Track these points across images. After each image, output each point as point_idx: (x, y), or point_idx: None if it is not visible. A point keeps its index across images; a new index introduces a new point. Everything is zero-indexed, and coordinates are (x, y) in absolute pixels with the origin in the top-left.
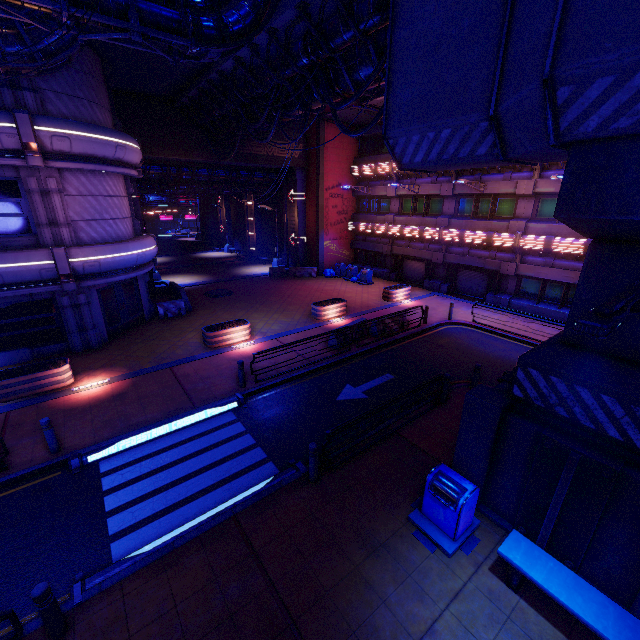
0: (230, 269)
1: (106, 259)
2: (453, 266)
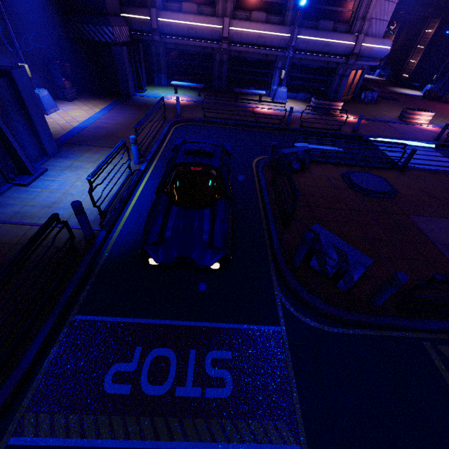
0: (386, 87)
1: (375, 48)
2: None
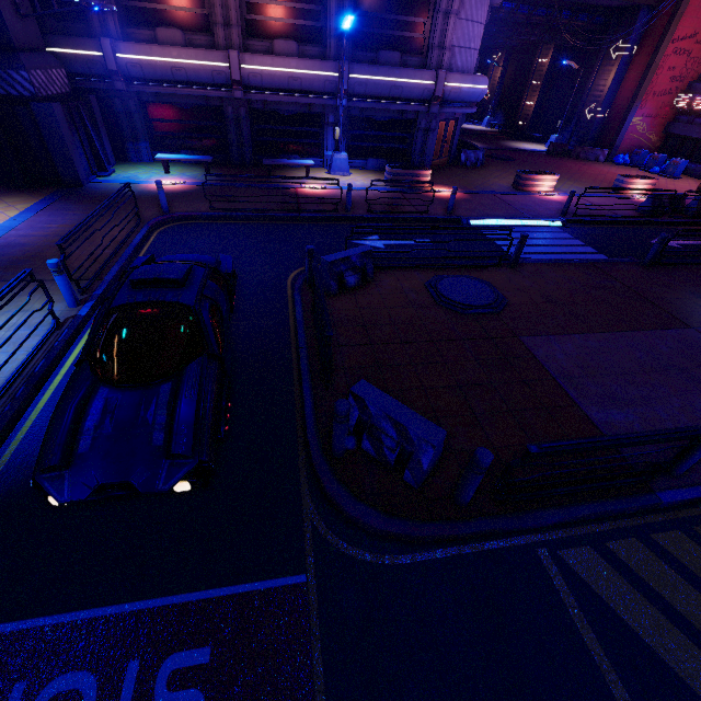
0: (498, 141)
1: (465, 88)
2: None
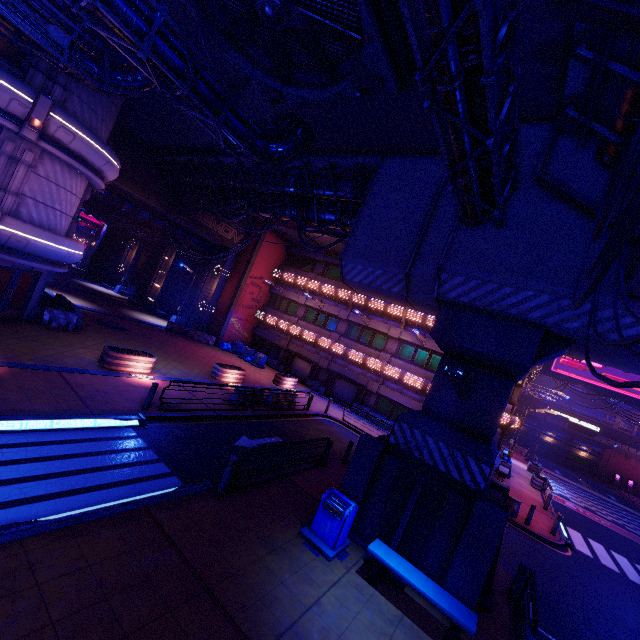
0: (122, 308)
1: (37, 242)
2: (334, 373)
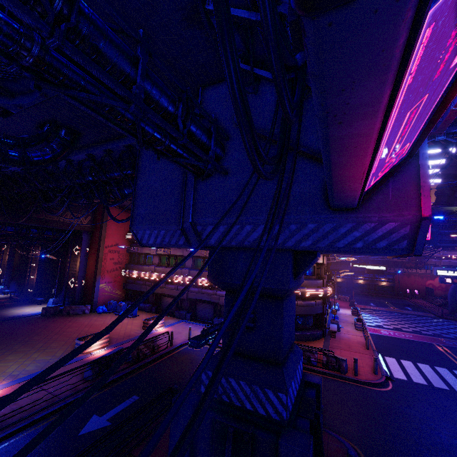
0: None
1: None
2: (193, 300)
